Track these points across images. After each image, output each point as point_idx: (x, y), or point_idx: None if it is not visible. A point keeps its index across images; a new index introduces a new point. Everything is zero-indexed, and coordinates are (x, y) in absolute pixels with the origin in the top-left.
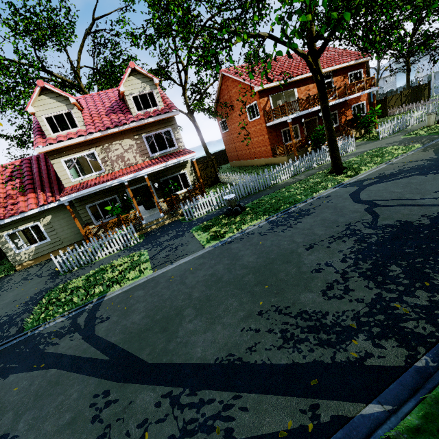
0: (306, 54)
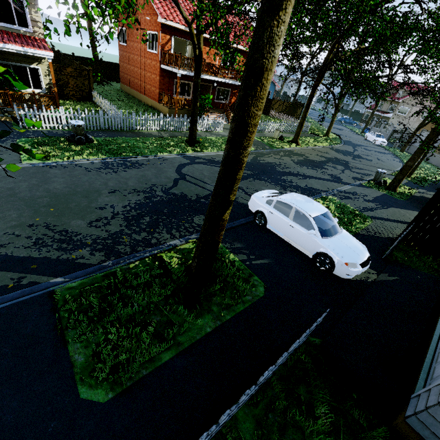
0: (190, 22)
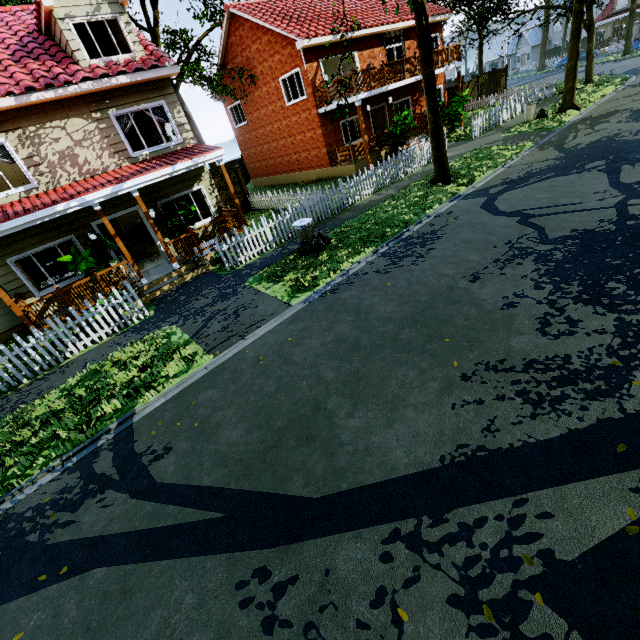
0: None
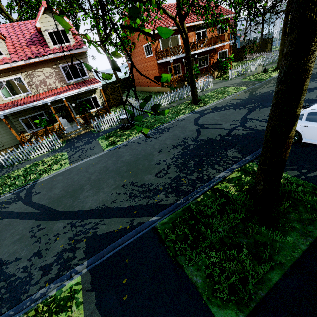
0: (174, 17)
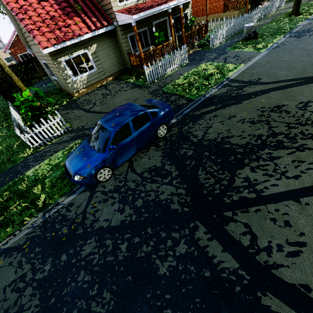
0: None
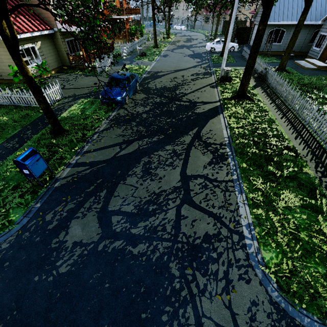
0: None
